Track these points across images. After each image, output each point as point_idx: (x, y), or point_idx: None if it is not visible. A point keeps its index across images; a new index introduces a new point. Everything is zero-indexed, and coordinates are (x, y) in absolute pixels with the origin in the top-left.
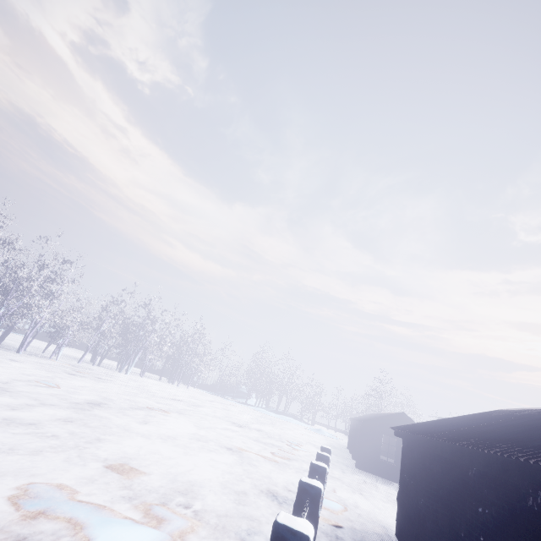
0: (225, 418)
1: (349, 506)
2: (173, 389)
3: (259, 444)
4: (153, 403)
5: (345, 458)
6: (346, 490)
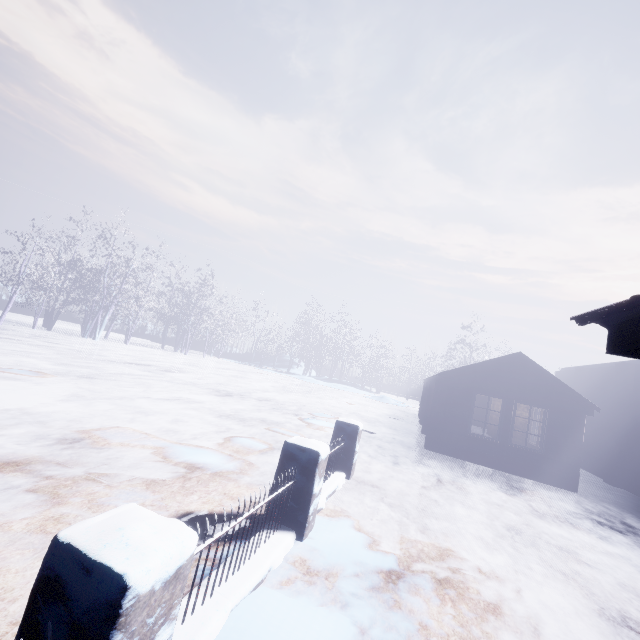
0: (212, 385)
1: (360, 638)
2: (169, 356)
3: (227, 421)
4: (43, 365)
5: (409, 433)
6: (381, 526)
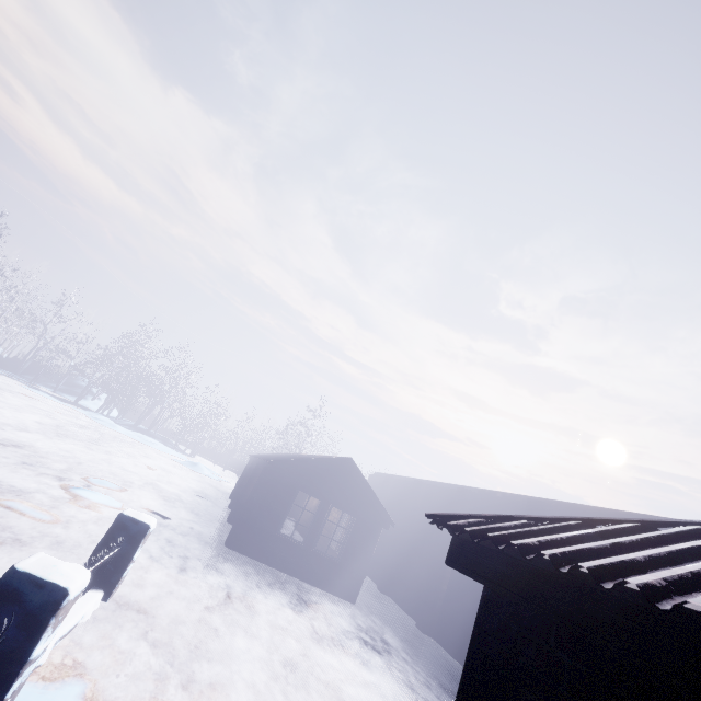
0: None
1: None
2: None
3: None
4: None
5: (213, 520)
6: (130, 685)
